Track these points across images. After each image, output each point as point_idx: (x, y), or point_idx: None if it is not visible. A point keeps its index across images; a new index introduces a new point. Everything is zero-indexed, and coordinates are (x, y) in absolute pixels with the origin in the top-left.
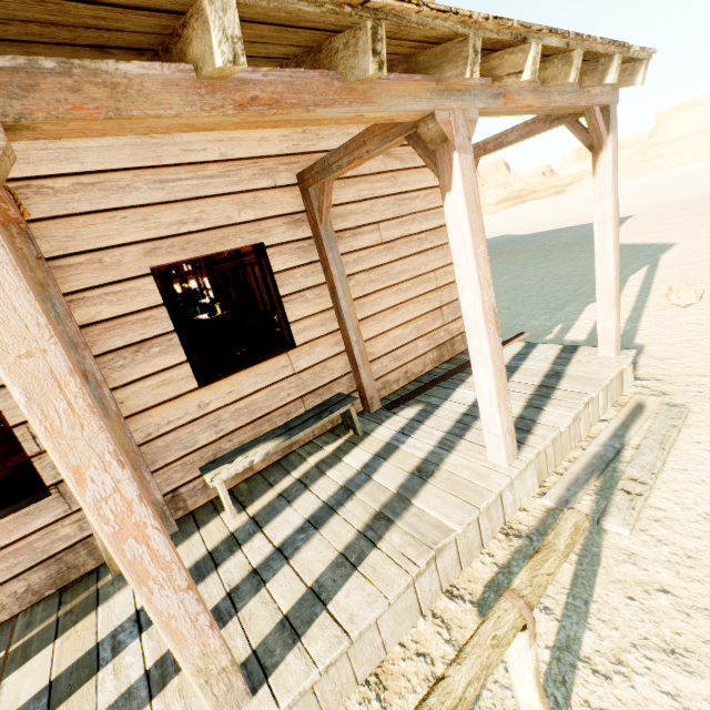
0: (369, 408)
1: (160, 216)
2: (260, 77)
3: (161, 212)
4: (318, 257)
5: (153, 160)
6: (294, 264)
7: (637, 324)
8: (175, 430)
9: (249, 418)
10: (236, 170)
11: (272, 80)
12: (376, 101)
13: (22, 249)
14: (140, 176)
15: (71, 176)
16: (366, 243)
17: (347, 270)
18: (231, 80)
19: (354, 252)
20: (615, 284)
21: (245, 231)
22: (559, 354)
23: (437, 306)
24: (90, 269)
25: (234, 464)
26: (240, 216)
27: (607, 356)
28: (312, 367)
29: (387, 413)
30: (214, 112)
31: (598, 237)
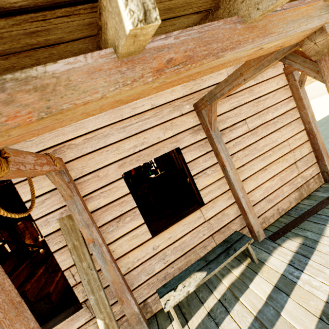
0: (257, 239)
1: (124, 146)
2: (172, 40)
3: (124, 143)
4: (211, 148)
5: (119, 117)
6: (197, 155)
7: None
8: (142, 264)
9: (181, 252)
10: (160, 111)
11: (183, 40)
12: (275, 31)
13: (59, 181)
14: (113, 128)
15: (82, 136)
16: (239, 133)
17: (229, 152)
18: (147, 51)
19: (232, 140)
20: None
21: (168, 143)
22: None
23: (292, 162)
24: (93, 181)
25: (177, 292)
26: (164, 136)
27: None
28: (215, 215)
29: (272, 243)
30: (135, 84)
31: None
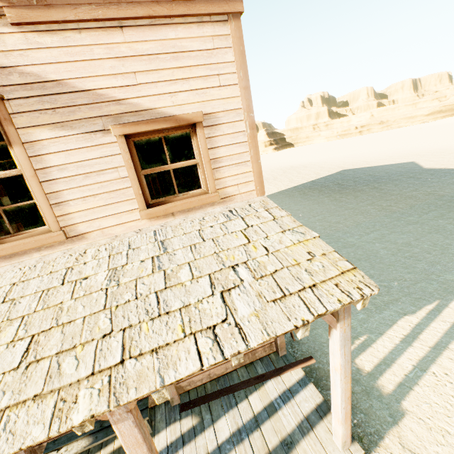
0: (171, 404)
1: None
2: None
3: None
4: None
5: None
6: None
7: (422, 374)
8: None
9: None
10: None
11: None
12: None
13: None
14: None
15: None
16: None
17: None
18: None
19: None
20: (343, 411)
21: None
22: (311, 412)
23: None
24: None
25: None
26: None
27: (337, 445)
28: None
29: (178, 414)
30: None
31: (332, 375)
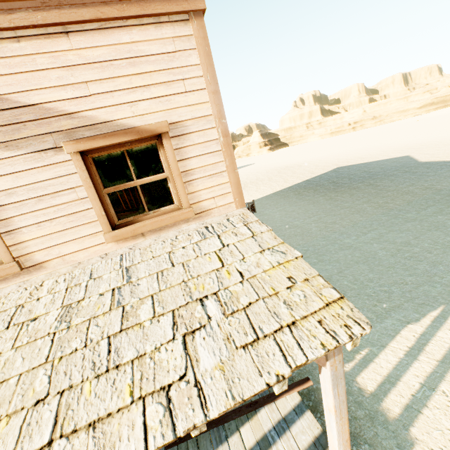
0: None
1: None
2: None
3: None
4: None
5: None
6: None
7: (430, 393)
8: None
9: None
10: None
11: None
12: None
13: None
14: None
15: None
16: None
17: None
18: None
19: None
20: None
21: None
22: (309, 447)
23: None
24: None
25: None
26: None
27: None
28: None
29: None
30: None
31: (326, 415)
